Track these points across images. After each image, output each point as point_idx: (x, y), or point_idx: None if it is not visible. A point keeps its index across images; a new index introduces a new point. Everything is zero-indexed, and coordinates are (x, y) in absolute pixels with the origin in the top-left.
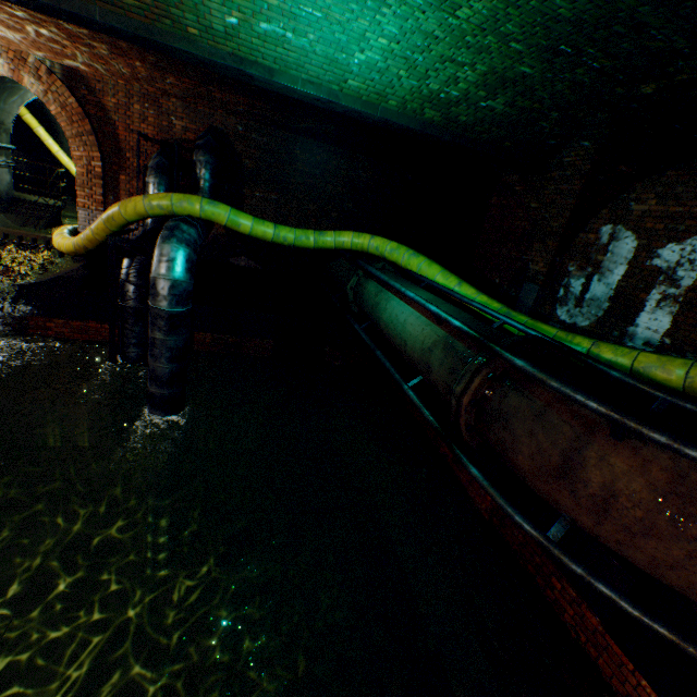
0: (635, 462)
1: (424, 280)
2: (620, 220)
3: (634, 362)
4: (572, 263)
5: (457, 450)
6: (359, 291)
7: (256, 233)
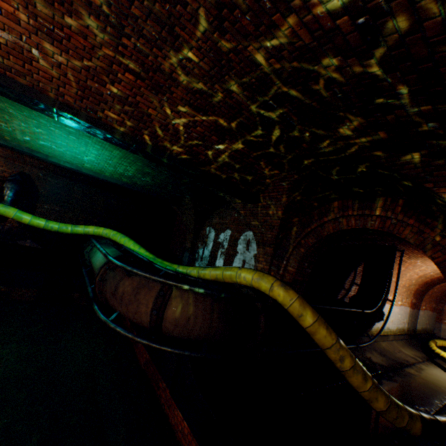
0: (131, 281)
1: (124, 247)
2: (211, 225)
3: (187, 270)
4: (200, 242)
5: (94, 302)
6: (89, 252)
7: (33, 223)
